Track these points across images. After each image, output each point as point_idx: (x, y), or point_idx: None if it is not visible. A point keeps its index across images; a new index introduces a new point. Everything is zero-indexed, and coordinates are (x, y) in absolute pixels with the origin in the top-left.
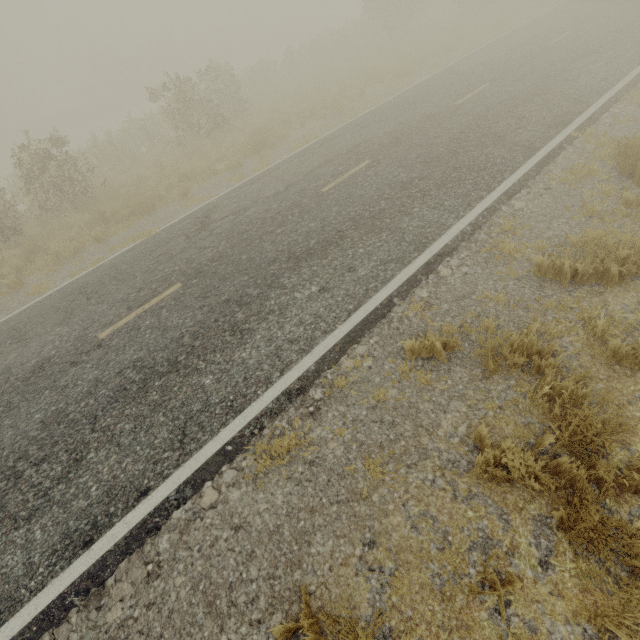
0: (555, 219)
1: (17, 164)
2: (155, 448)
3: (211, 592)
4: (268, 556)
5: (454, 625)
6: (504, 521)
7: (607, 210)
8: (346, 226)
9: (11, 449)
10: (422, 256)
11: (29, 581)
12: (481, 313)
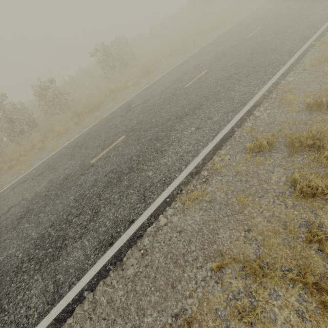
0: (311, 83)
1: (34, 93)
2: (132, 203)
3: (174, 258)
4: (198, 241)
5: (298, 258)
6: (314, 214)
7: None
8: (202, 100)
9: (63, 212)
10: (245, 108)
11: (88, 261)
12: (281, 129)
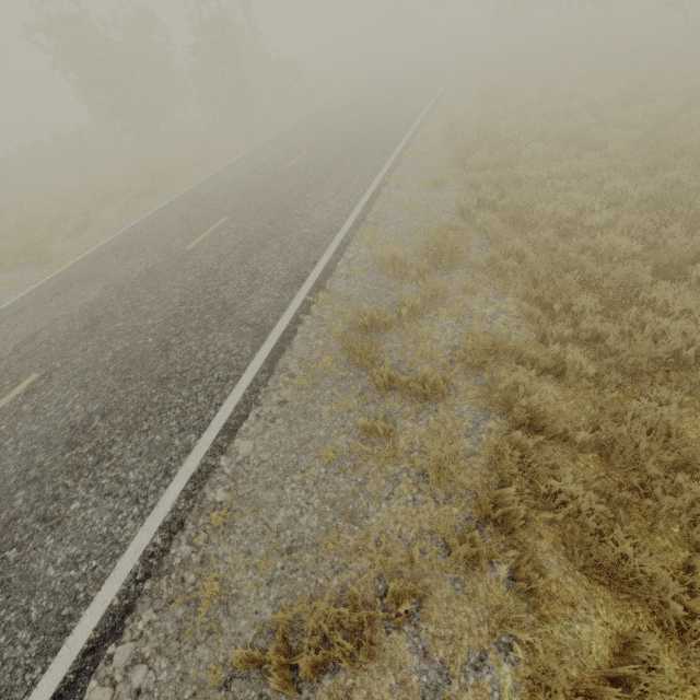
0: (289, 476)
1: None
2: None
3: None
4: None
5: None
6: None
7: (349, 443)
8: None
9: None
10: (49, 674)
11: None
12: None
